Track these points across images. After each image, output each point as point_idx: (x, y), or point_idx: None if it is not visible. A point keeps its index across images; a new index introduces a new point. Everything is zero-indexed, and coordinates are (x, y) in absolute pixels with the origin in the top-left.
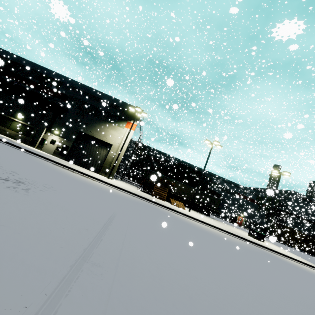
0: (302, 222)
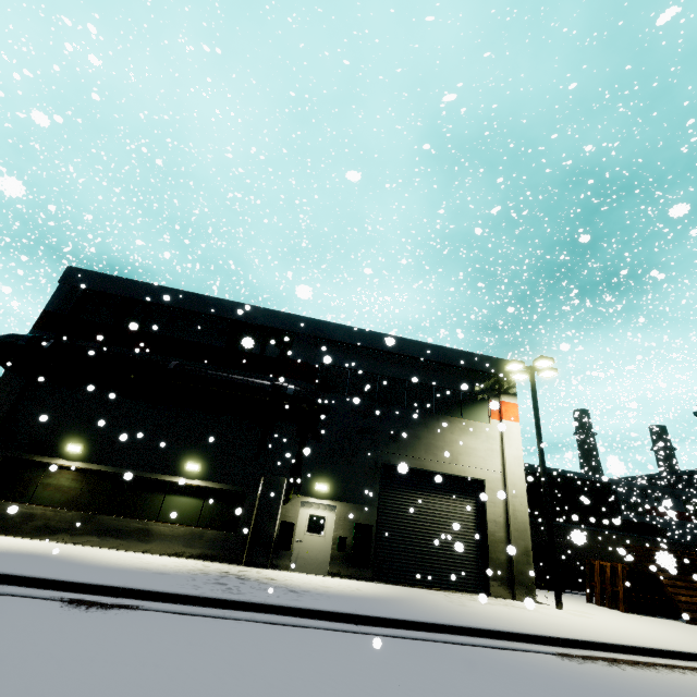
0: None
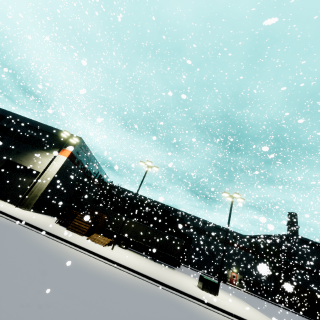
0: (318, 279)
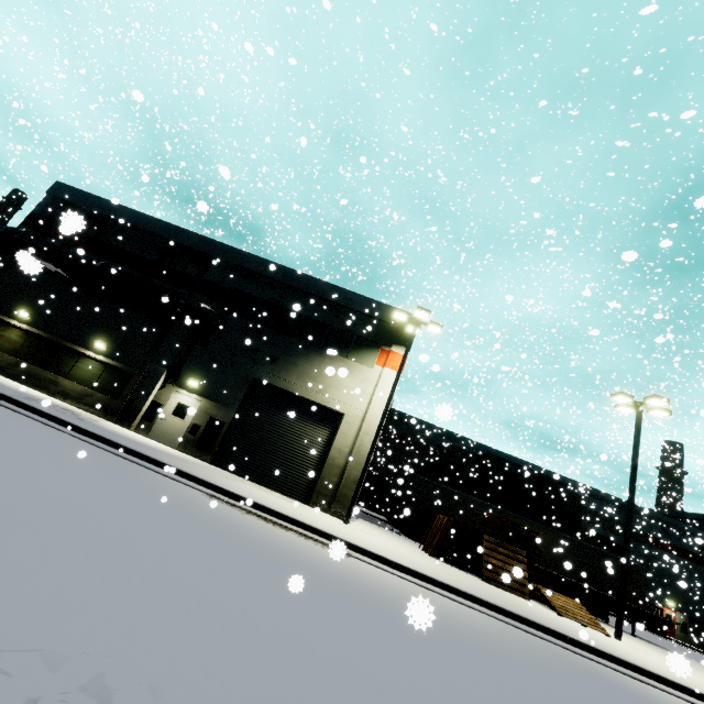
0: None
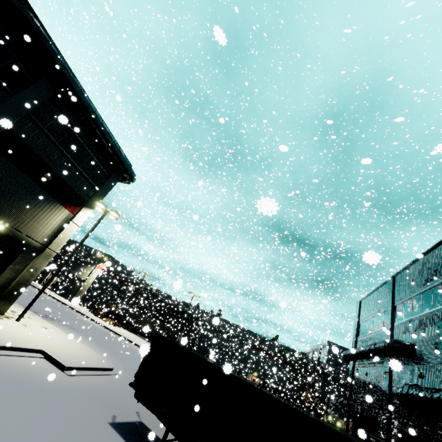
0: None
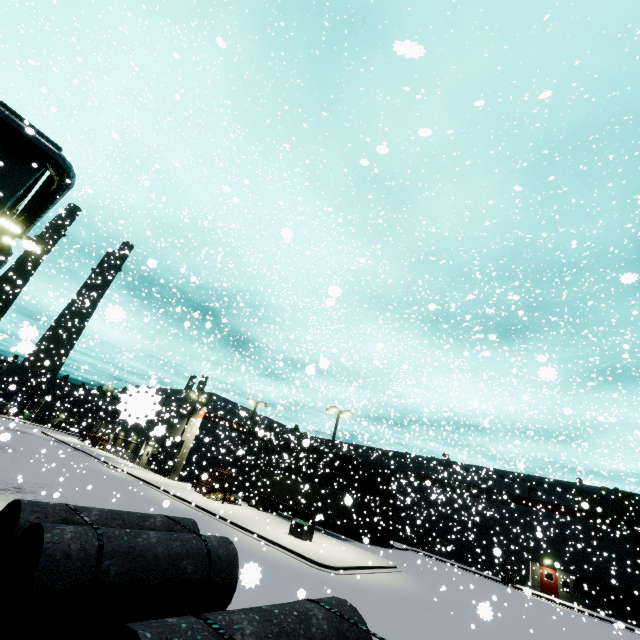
0: None
